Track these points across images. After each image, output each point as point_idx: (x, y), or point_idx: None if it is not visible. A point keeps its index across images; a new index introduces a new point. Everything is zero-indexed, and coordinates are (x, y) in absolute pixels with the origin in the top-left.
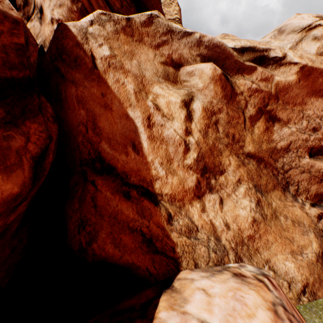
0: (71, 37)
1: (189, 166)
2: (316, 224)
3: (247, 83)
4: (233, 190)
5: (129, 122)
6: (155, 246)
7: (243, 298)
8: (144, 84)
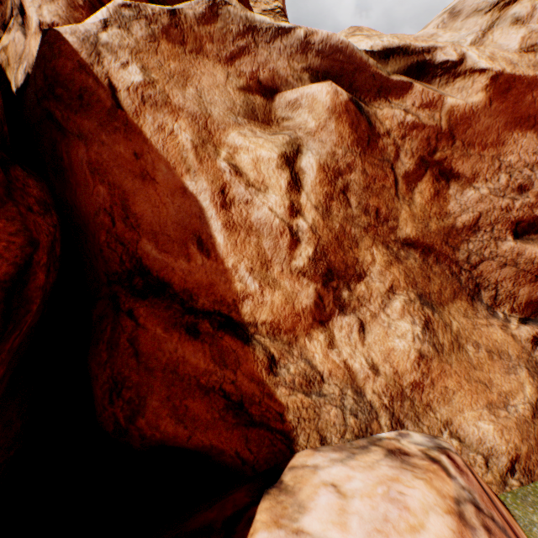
0: (69, 54)
1: (300, 270)
2: (531, 353)
3: (397, 114)
4: (382, 306)
5: (188, 202)
6: (248, 414)
7: (402, 495)
8: (210, 130)
